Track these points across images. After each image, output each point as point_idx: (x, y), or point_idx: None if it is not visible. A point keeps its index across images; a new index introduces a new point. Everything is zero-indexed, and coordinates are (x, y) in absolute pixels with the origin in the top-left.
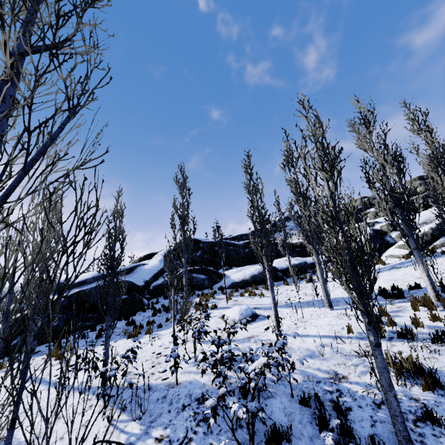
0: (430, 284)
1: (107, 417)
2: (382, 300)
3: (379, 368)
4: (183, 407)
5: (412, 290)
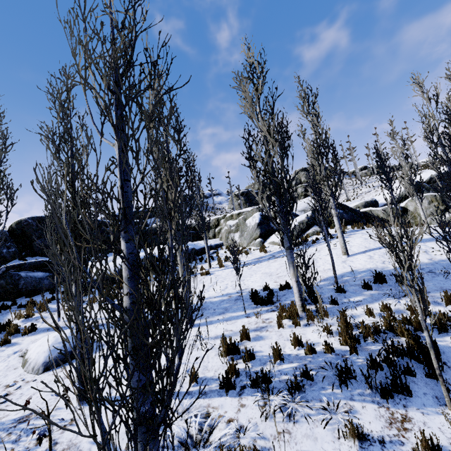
0: (298, 291)
1: None
2: (251, 306)
3: None
4: None
5: (282, 291)
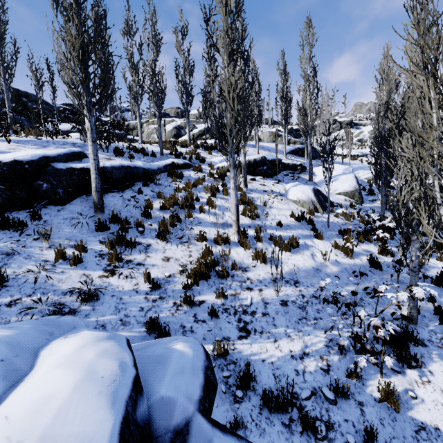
0: (189, 135)
1: (8, 141)
2: None
3: (159, 133)
4: (64, 144)
5: None
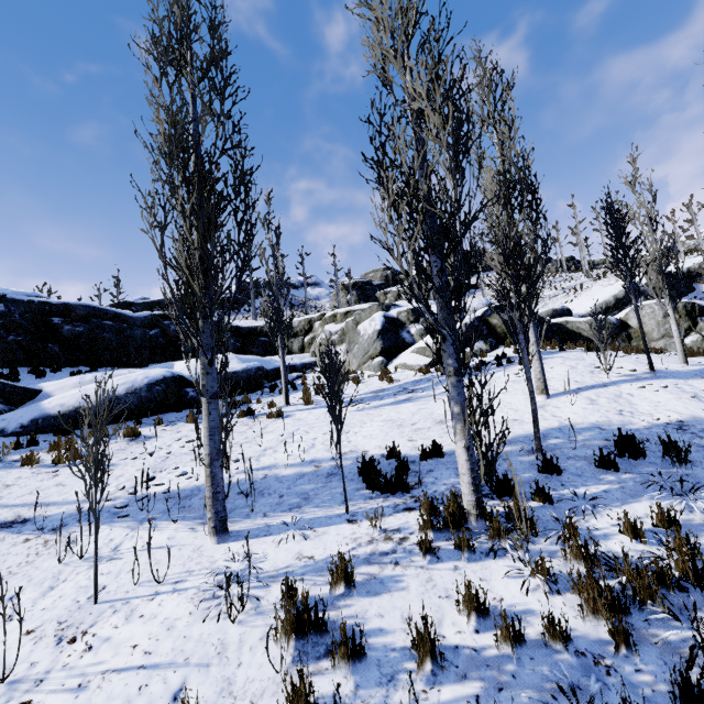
0: (470, 470)
1: None
2: (360, 493)
3: None
4: None
5: (426, 462)
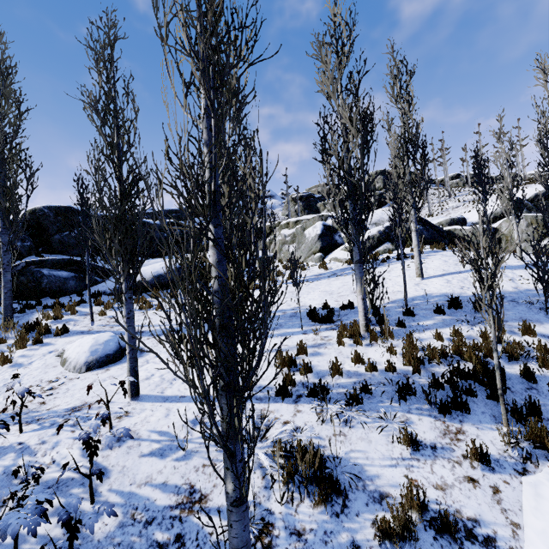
0: (364, 309)
1: None
2: (308, 324)
3: (232, 548)
4: None
5: (344, 311)
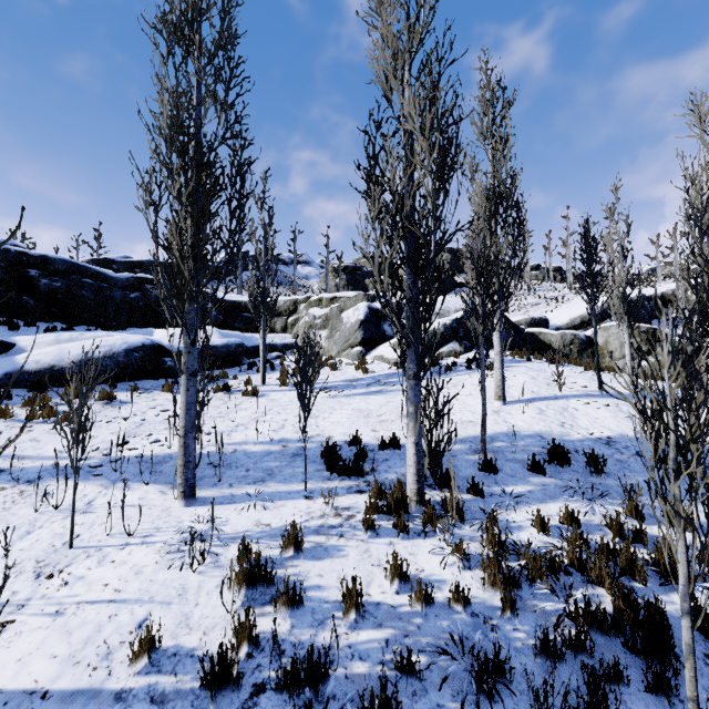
0: (416, 463)
1: None
2: (320, 474)
3: None
4: None
5: (384, 452)
